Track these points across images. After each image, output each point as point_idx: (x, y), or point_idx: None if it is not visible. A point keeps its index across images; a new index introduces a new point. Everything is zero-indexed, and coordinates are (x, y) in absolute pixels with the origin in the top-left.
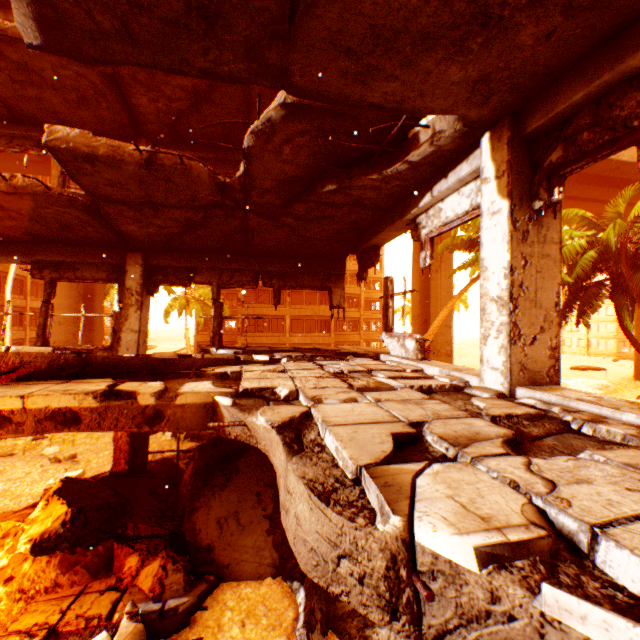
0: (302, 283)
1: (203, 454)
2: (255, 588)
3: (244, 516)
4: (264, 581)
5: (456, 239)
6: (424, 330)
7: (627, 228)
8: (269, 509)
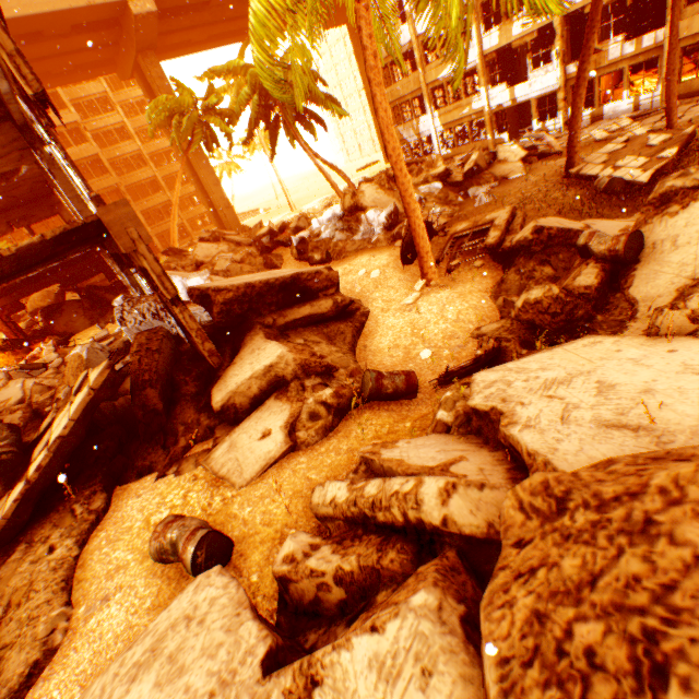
0: (41, 218)
1: (45, 312)
2: (87, 330)
3: (75, 320)
4: (89, 328)
5: (157, 121)
6: (208, 194)
7: (259, 75)
8: (83, 314)
